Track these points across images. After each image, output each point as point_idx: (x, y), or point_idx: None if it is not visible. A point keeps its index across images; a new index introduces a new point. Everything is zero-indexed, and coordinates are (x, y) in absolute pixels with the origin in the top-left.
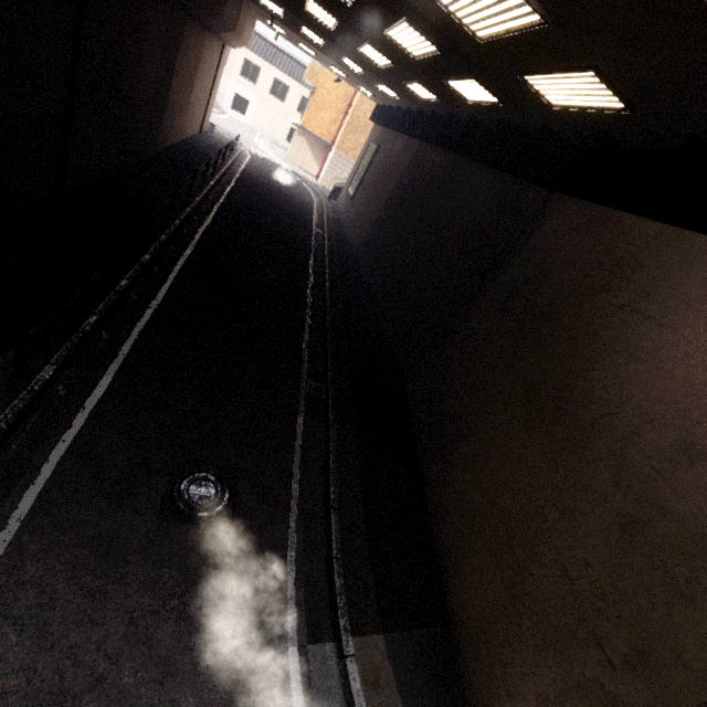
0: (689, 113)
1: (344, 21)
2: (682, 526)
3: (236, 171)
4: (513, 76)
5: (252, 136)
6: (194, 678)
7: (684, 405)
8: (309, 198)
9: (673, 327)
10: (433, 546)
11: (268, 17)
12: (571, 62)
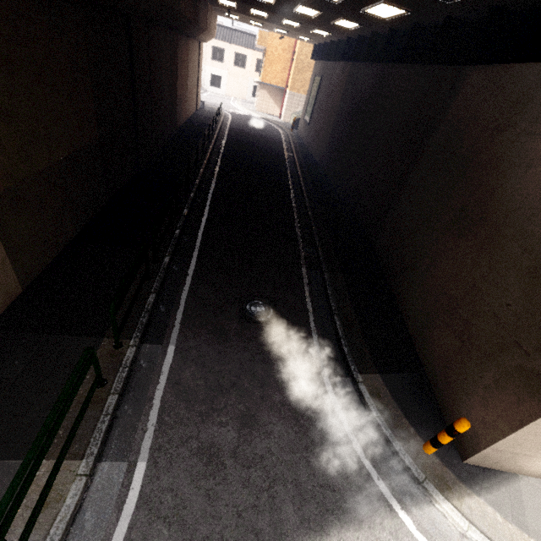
0: None
1: None
2: None
3: (225, 129)
4: None
5: (228, 101)
6: (277, 387)
7: None
8: (277, 133)
9: None
10: (407, 332)
11: (225, 11)
12: None
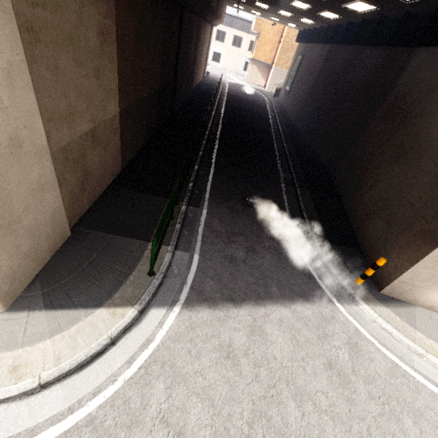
0: None
1: None
2: None
3: (224, 93)
4: None
5: (225, 73)
6: (266, 239)
7: None
8: (263, 99)
9: None
10: (351, 228)
11: (235, 3)
12: None
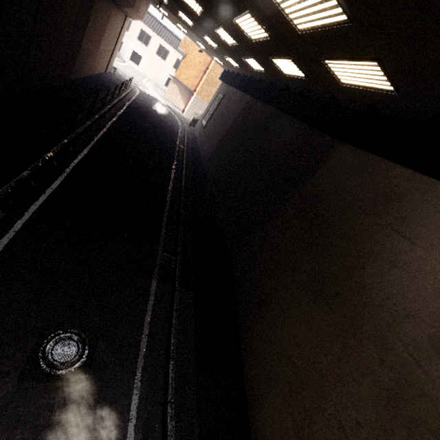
0: (439, 98)
1: (207, 9)
2: (435, 408)
3: (128, 101)
4: (317, 60)
5: (142, 79)
6: None
7: (434, 309)
8: (176, 124)
9: (423, 247)
10: (243, 383)
11: (158, 2)
12: (362, 54)
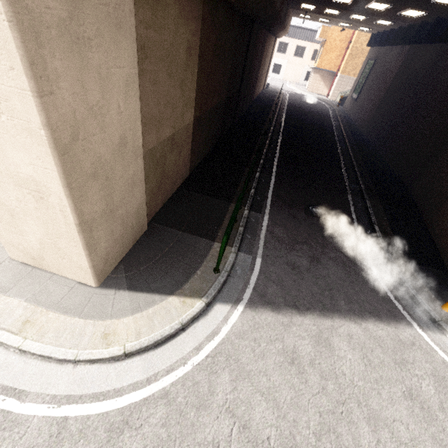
0: None
1: None
2: None
3: (285, 103)
4: None
5: (285, 84)
6: (332, 250)
7: None
8: (325, 108)
9: None
10: (435, 248)
11: (302, 12)
12: None
